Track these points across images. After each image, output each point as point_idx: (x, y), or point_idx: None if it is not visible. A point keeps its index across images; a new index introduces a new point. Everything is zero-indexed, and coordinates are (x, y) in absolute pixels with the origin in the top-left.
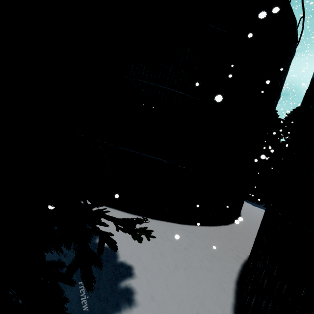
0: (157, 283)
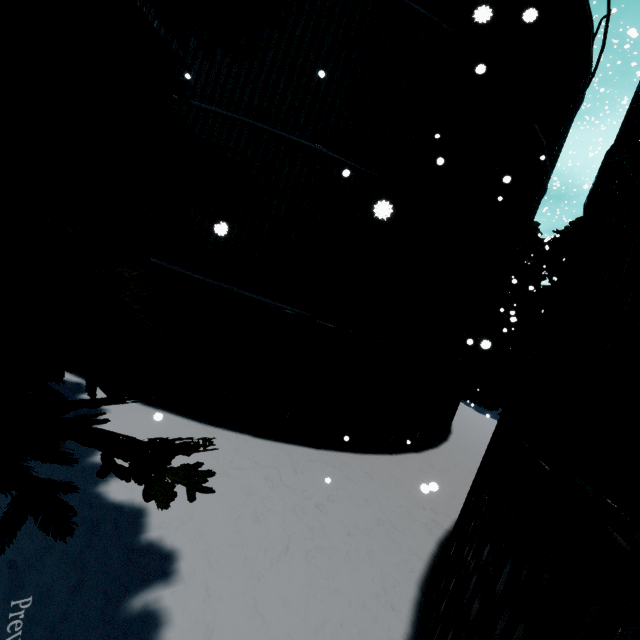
0: (231, 595)
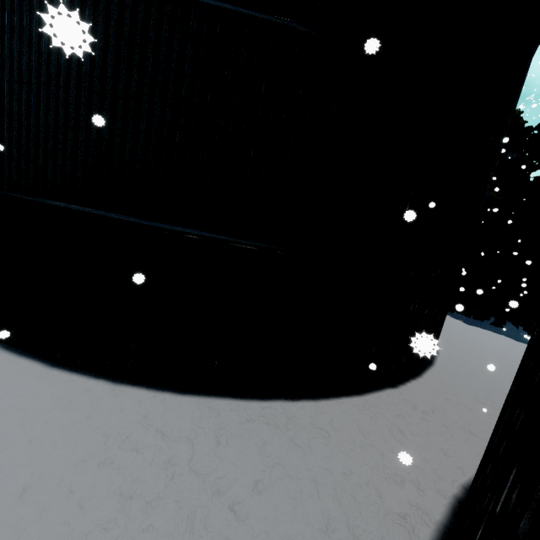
0: None
